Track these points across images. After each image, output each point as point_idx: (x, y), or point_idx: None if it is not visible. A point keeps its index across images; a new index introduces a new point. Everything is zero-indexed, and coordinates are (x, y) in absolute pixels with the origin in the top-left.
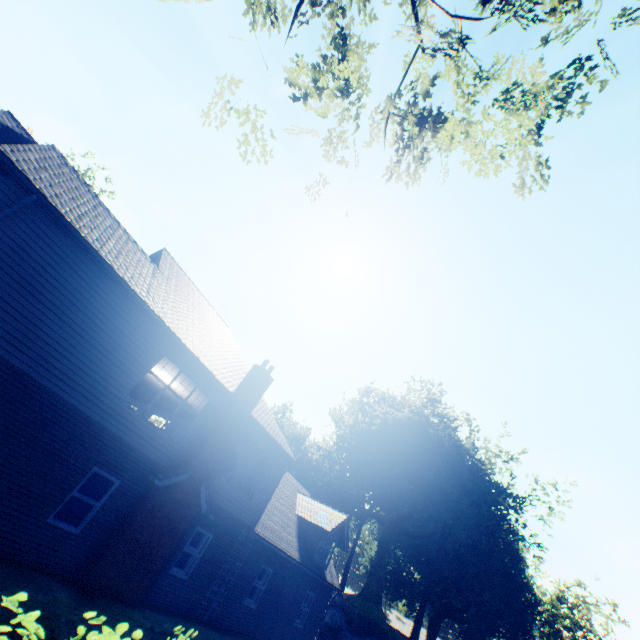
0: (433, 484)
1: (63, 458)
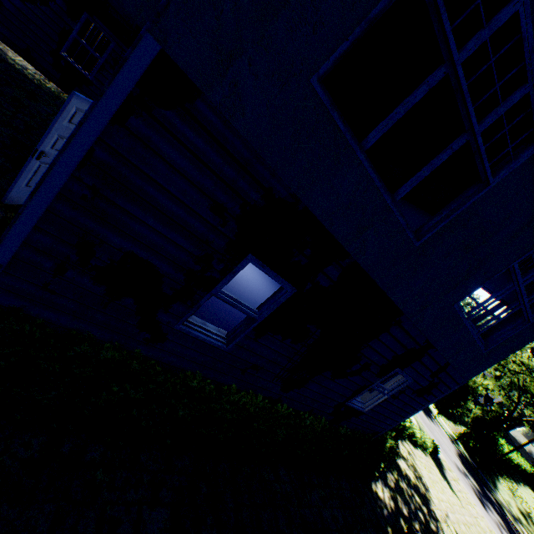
0: None
1: None
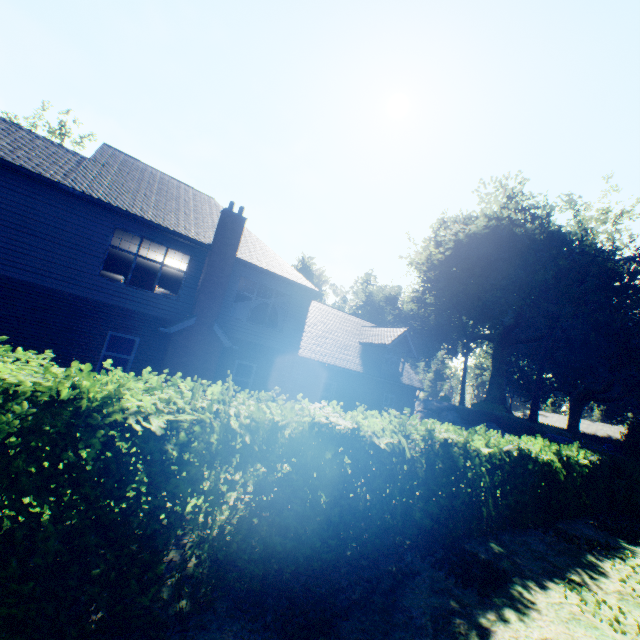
0: (535, 285)
1: (77, 330)
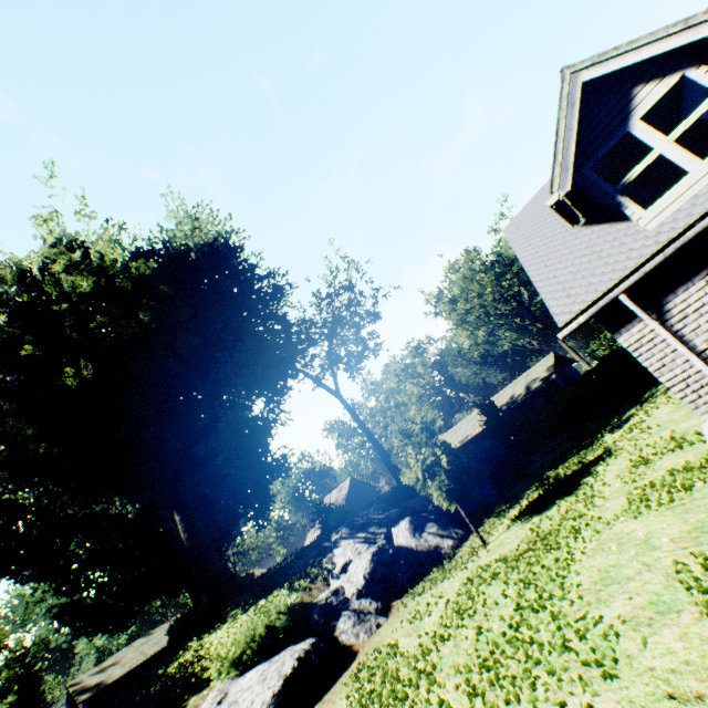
0: None
1: None
